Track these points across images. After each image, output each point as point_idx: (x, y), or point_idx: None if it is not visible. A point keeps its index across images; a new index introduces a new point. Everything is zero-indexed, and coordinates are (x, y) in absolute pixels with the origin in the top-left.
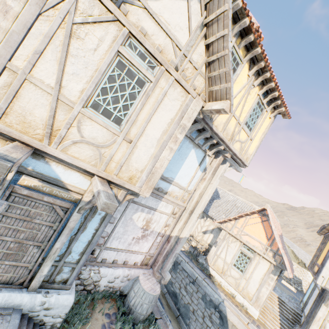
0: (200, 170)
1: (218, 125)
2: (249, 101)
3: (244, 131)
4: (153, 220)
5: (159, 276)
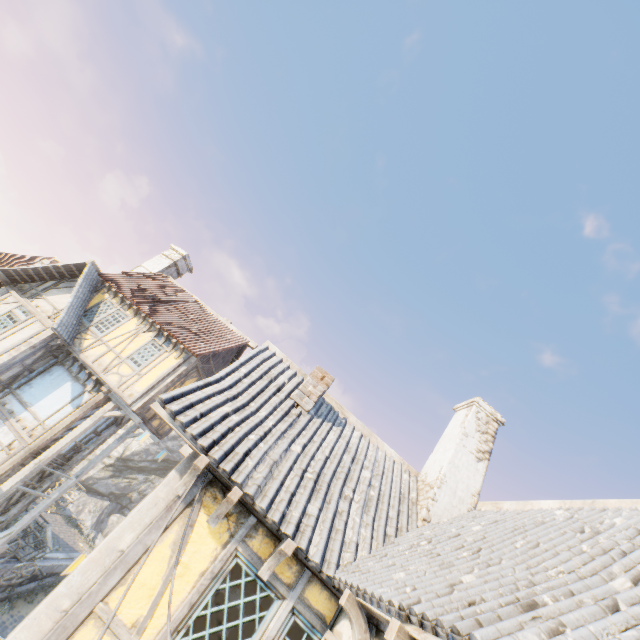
0: (72, 406)
1: (90, 355)
2: (139, 341)
3: (129, 365)
4: None
5: None
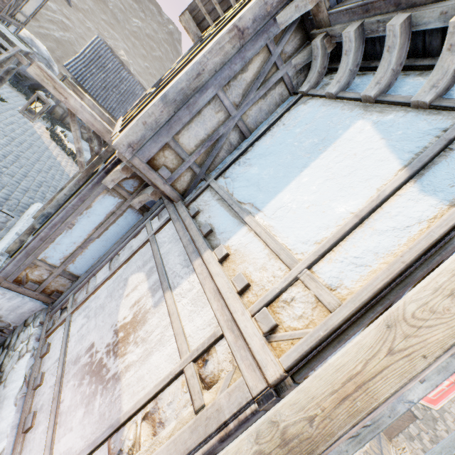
0: (427, 193)
1: None
2: None
3: None
4: (145, 332)
5: None
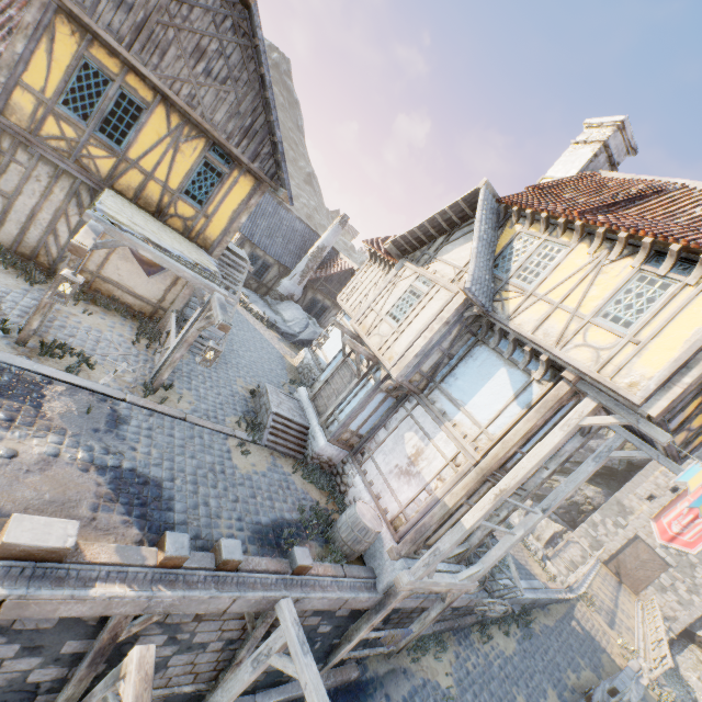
0: (518, 405)
1: (523, 323)
2: (605, 281)
3: (601, 328)
4: (425, 456)
5: (393, 550)
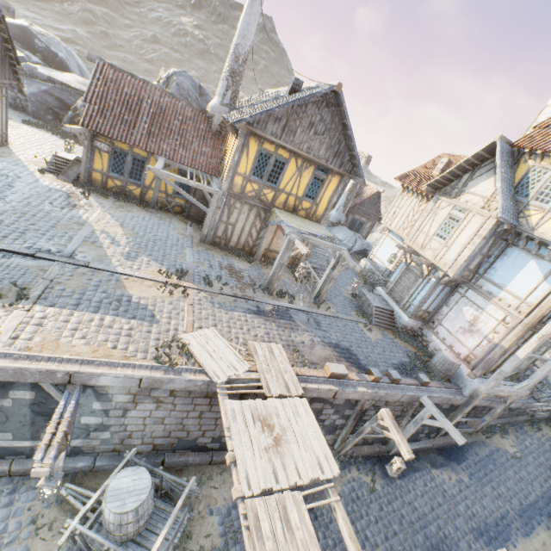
0: (547, 283)
1: (544, 231)
2: None
3: None
4: (480, 320)
5: (470, 373)
